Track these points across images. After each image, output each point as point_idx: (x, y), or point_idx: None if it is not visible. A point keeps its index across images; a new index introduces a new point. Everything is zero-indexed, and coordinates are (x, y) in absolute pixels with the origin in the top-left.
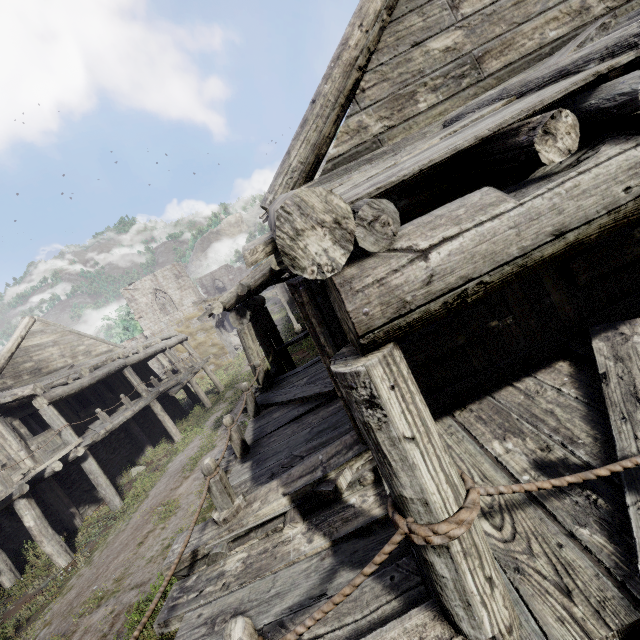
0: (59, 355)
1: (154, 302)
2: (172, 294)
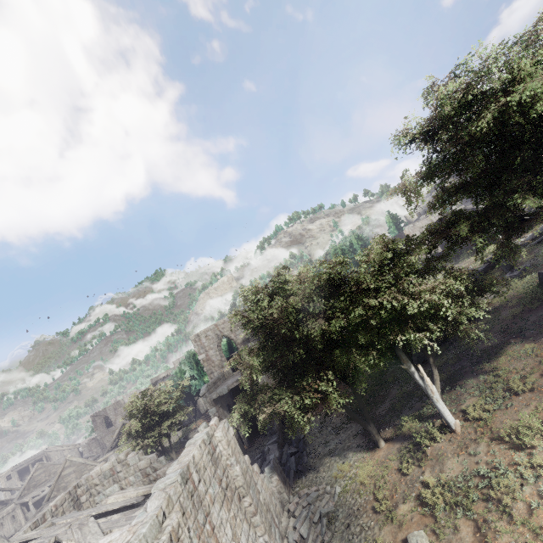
0: (44, 476)
1: (104, 421)
2: (112, 417)
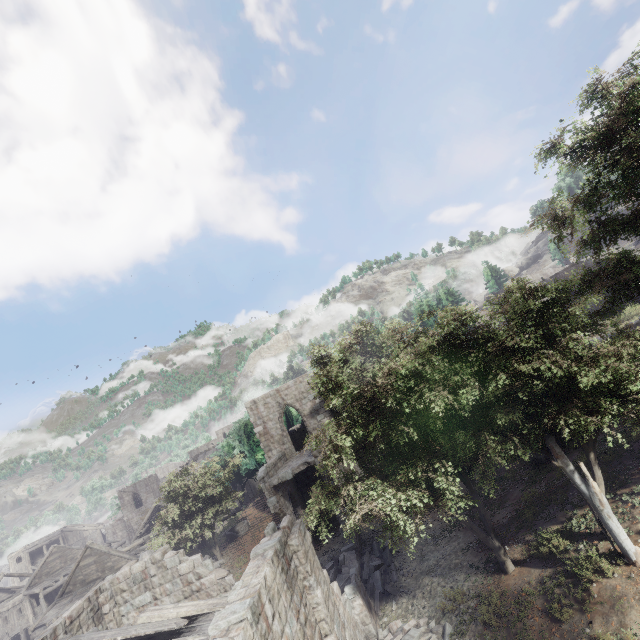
0: (60, 562)
1: (132, 499)
2: (142, 495)
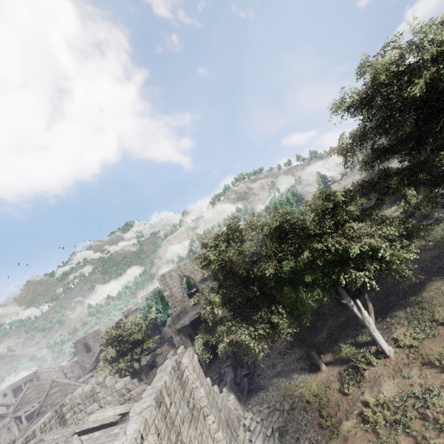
0: (35, 394)
1: (84, 347)
2: (91, 344)
